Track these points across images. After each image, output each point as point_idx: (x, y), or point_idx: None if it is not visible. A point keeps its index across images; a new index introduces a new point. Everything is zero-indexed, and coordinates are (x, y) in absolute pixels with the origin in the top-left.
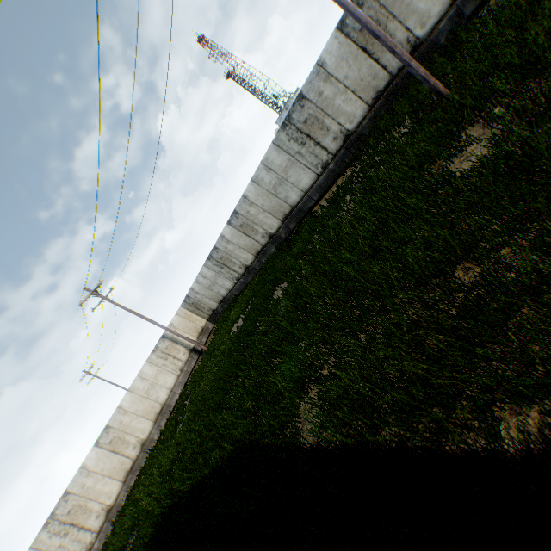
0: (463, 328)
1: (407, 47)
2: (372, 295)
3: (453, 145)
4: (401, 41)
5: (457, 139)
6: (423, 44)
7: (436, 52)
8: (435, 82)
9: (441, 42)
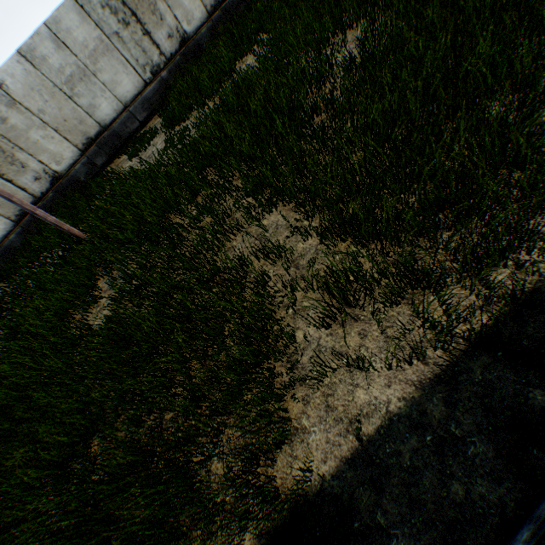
0: (83, 538)
1: (47, 176)
2: (6, 507)
3: (93, 291)
4: (38, 170)
5: (90, 294)
6: (64, 176)
7: (76, 190)
8: (70, 227)
9: (82, 179)
